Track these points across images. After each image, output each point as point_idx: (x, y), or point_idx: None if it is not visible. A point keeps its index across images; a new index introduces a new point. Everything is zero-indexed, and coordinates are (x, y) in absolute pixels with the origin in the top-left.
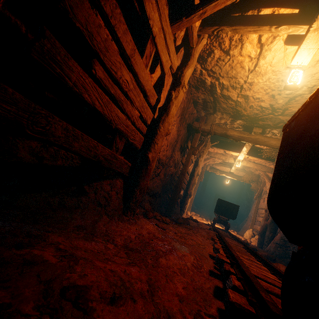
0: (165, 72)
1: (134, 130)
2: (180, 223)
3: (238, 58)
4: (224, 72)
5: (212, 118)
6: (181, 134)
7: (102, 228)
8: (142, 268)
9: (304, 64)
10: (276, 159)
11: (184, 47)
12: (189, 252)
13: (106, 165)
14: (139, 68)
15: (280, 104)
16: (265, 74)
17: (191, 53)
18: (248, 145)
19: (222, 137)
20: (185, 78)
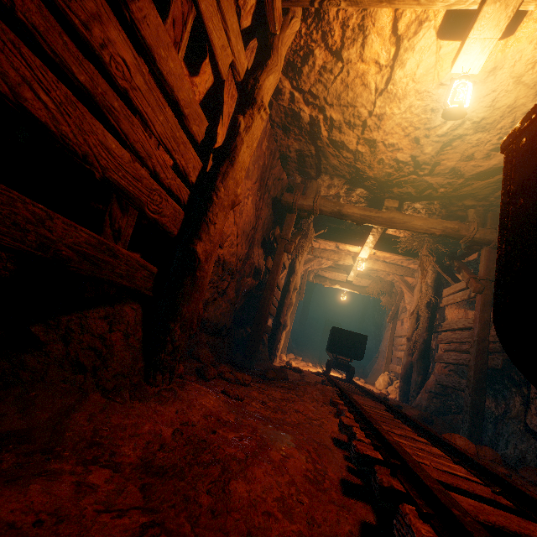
0: (221, 71)
1: (157, 190)
2: (270, 379)
3: (356, 66)
4: (333, 96)
5: (315, 186)
6: (263, 217)
7: (85, 426)
8: (182, 535)
9: (473, 71)
10: (501, 216)
11: (258, 33)
12: (296, 446)
13: (87, 270)
14: (157, 37)
15: (428, 155)
16: (405, 98)
17: (273, 45)
18: (376, 231)
19: (332, 220)
20: (264, 91)
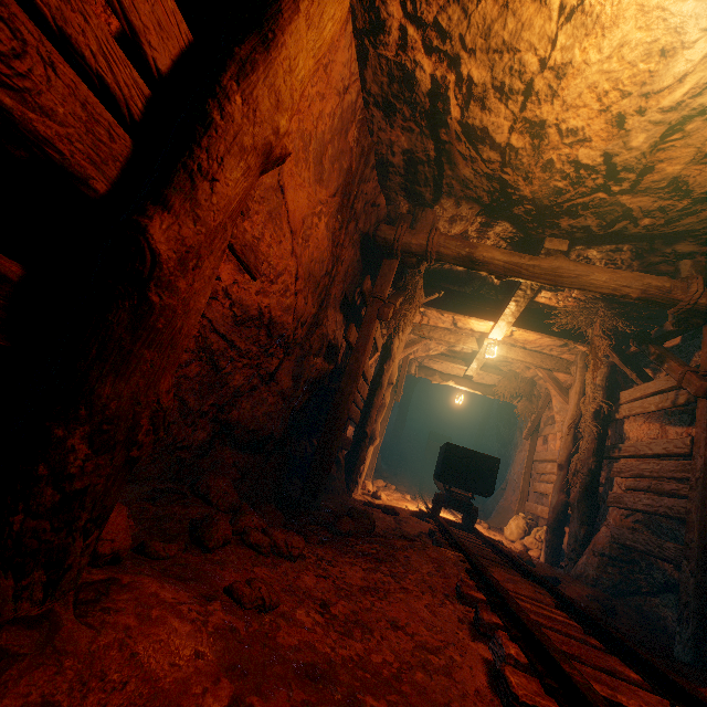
0: None
1: None
2: (345, 533)
3: None
4: (478, 30)
5: (430, 217)
6: (345, 261)
7: None
8: None
9: None
10: None
11: None
12: None
13: None
14: None
15: (635, 151)
16: (615, 25)
17: None
18: (523, 295)
19: (451, 279)
20: None
